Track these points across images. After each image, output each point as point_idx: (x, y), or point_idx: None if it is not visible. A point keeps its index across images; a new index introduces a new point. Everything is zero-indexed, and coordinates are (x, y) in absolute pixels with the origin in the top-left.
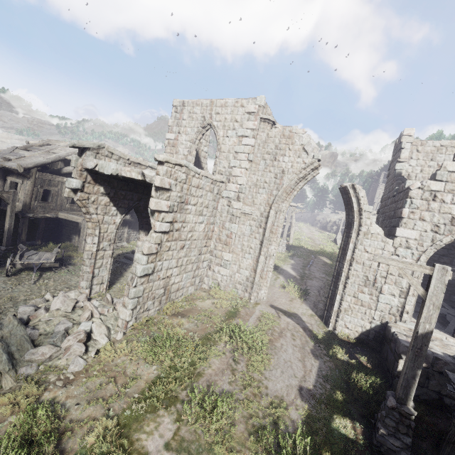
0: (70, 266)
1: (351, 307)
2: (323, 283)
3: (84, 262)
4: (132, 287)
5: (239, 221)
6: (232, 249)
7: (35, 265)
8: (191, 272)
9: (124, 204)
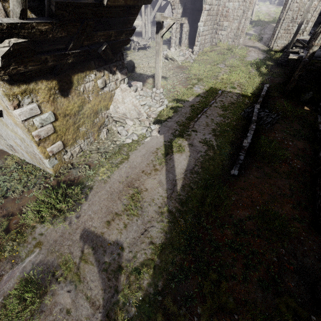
0: (151, 47)
1: (282, 36)
2: (270, 36)
3: (173, 35)
4: (199, 37)
5: (233, 0)
6: (228, 19)
7: (144, 45)
8: (210, 35)
9: (182, 2)
